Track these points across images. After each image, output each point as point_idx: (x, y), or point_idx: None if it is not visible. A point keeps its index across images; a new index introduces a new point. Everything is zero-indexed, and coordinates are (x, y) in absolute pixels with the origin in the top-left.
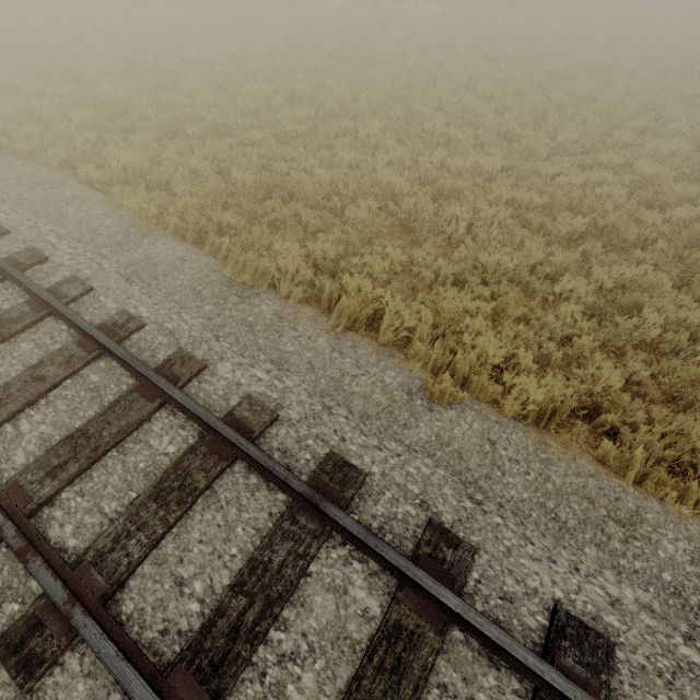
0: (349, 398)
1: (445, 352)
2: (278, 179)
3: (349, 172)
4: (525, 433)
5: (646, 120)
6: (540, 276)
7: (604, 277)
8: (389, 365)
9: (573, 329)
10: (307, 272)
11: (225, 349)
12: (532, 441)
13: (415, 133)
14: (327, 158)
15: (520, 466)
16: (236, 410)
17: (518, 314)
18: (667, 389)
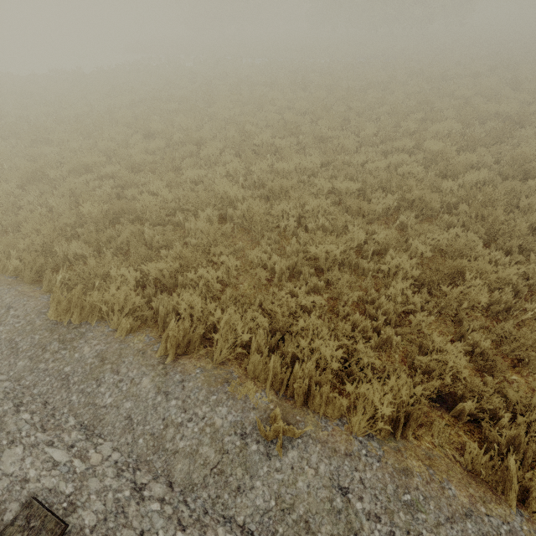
0: (171, 461)
1: (286, 360)
2: (123, 206)
3: (192, 187)
4: (381, 461)
5: (424, 112)
6: (368, 253)
7: (422, 247)
8: (221, 398)
9: (407, 305)
10: (136, 299)
11: (23, 423)
12: (389, 474)
13: (248, 148)
14: (172, 179)
15: (381, 524)
16: (6, 534)
17: (354, 298)
18: (510, 352)
